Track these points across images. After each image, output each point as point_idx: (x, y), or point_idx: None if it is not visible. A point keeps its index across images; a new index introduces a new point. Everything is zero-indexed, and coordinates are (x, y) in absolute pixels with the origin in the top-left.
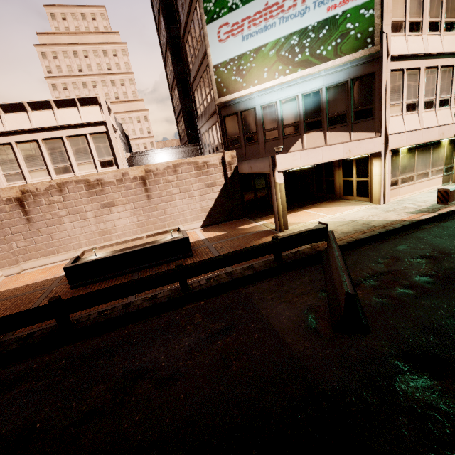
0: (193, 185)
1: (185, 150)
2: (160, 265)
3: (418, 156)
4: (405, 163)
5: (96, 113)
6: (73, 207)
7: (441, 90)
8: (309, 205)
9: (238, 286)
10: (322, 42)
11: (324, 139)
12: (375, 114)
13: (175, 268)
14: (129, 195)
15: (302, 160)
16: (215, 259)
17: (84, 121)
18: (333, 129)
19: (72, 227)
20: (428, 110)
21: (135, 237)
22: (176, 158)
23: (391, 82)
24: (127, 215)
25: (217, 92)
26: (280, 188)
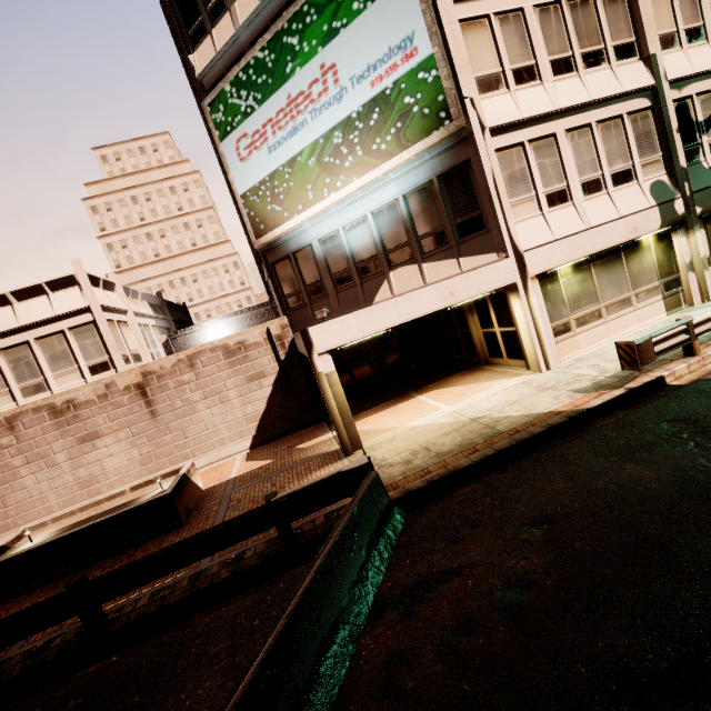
0: (225, 382)
1: (251, 315)
2: (125, 551)
3: (598, 273)
4: (575, 290)
5: (75, 297)
6: (33, 450)
7: (610, 159)
8: (433, 382)
9: (197, 609)
10: (376, 132)
11: (421, 276)
12: (488, 223)
13: (64, 592)
14: (121, 416)
15: (361, 326)
16: (142, 562)
17: (58, 312)
18: (431, 257)
19: (34, 481)
20: (593, 196)
21: (111, 494)
22: (239, 329)
23: (505, 168)
24: (122, 449)
25: (253, 231)
26: (330, 379)
